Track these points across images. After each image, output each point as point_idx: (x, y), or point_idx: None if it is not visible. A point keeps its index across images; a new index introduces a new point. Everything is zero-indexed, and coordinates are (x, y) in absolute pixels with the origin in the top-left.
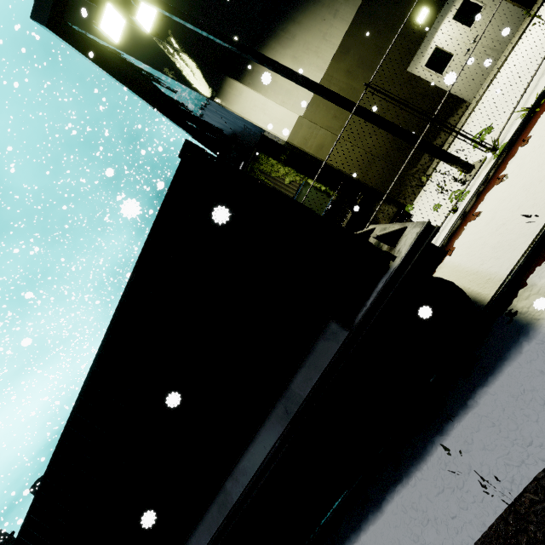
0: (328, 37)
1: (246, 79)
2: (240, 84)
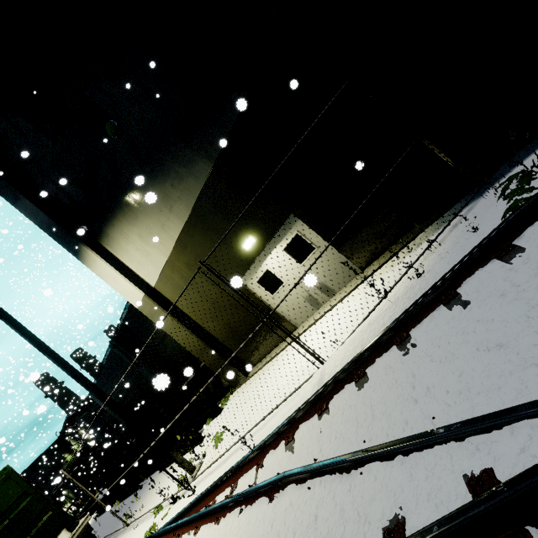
0: (167, 228)
1: (104, 240)
2: (93, 254)
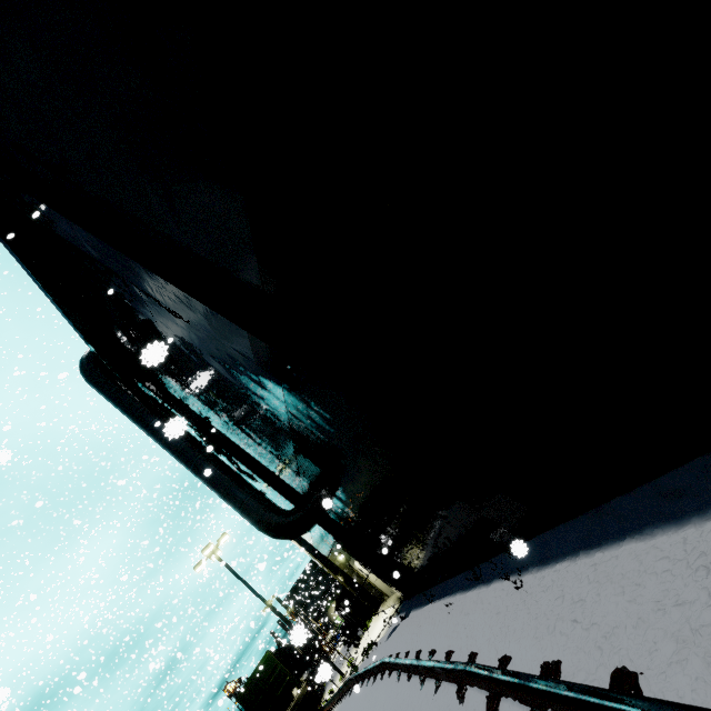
0: None
1: None
2: None
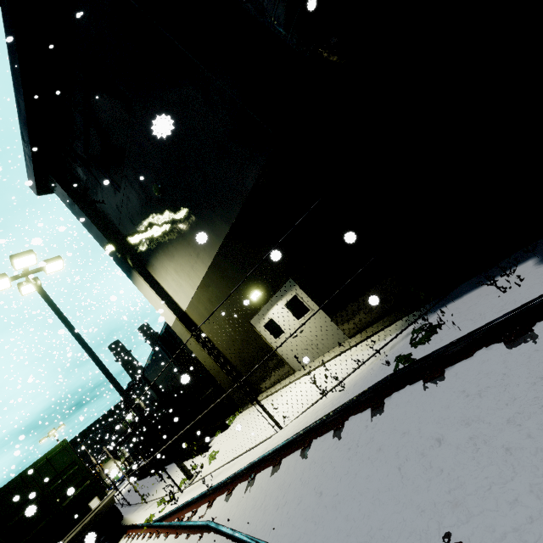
0: (195, 269)
1: (150, 268)
2: (141, 279)
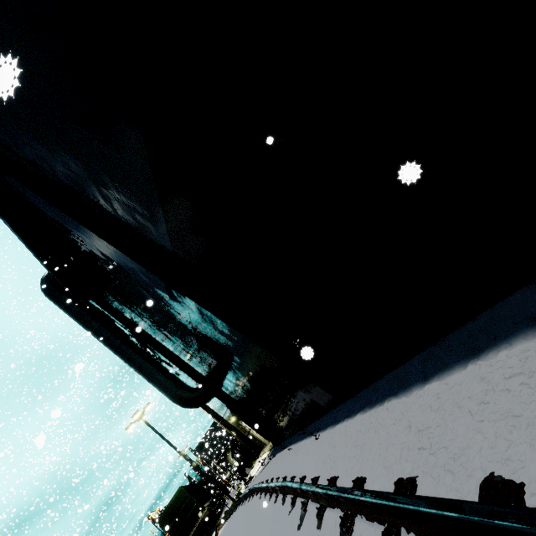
0: None
1: None
2: None
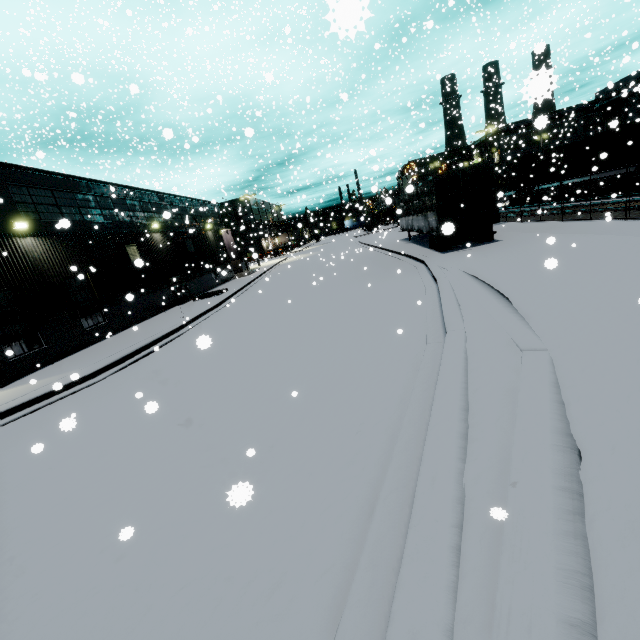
0: None
1: None
2: None
